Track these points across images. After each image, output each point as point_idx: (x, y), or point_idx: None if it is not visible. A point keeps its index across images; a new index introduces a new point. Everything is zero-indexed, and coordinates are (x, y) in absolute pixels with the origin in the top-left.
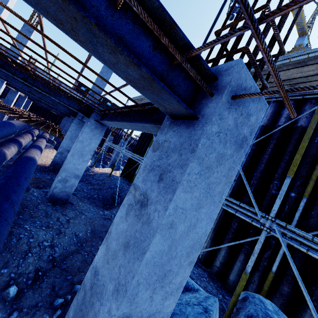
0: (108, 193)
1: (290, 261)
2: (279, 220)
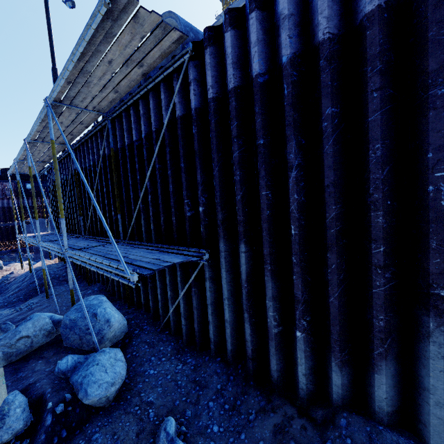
0: (30, 289)
1: (70, 270)
2: (67, 249)
